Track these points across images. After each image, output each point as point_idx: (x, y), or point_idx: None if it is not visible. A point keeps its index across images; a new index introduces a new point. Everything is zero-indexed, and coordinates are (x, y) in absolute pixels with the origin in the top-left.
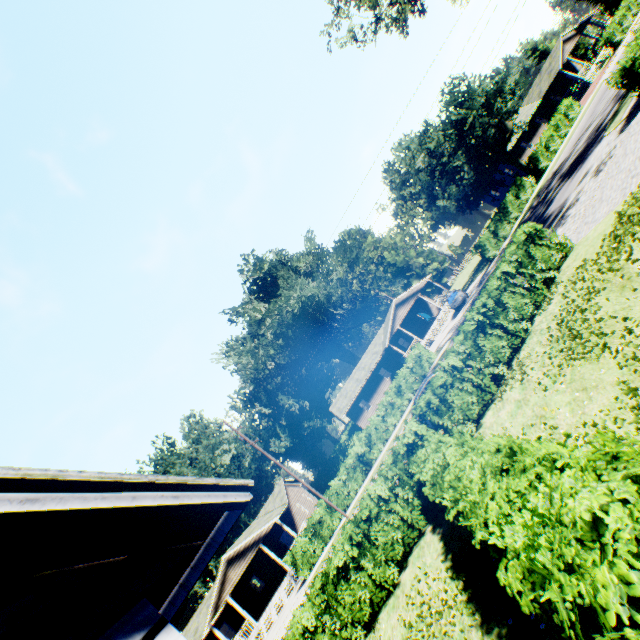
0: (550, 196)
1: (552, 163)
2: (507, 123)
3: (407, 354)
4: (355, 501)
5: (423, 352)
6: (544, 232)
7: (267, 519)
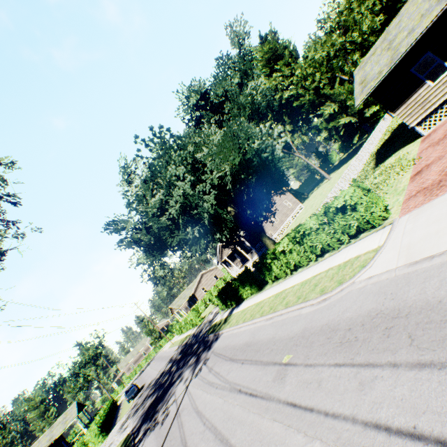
0: (172, 377)
1: (255, 301)
2: (228, 210)
3: (249, 253)
4: (177, 340)
5: (193, 319)
6: (91, 439)
7: (182, 300)
